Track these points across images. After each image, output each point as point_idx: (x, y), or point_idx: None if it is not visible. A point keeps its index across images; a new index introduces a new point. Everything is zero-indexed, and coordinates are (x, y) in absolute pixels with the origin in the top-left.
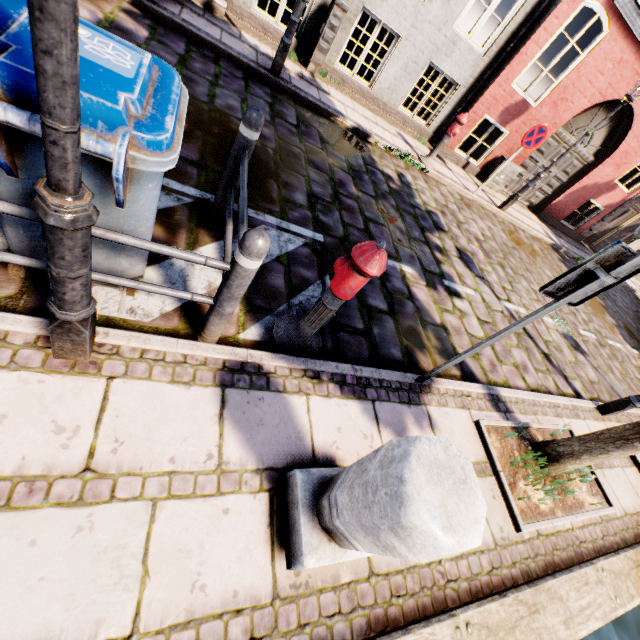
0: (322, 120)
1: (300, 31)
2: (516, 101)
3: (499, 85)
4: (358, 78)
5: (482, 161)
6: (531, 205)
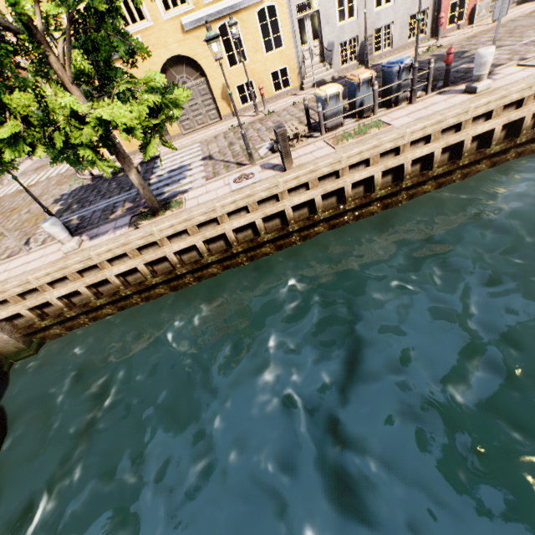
0: None
1: (357, 58)
2: None
3: None
4: (384, 50)
5: (465, 17)
6: (518, 2)
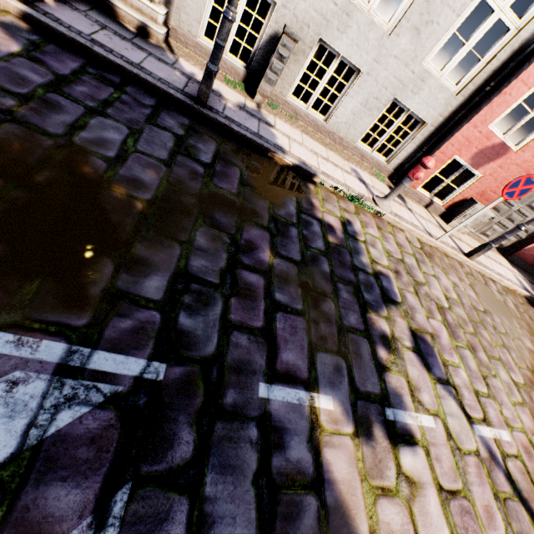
0: (254, 156)
1: (250, 62)
2: (493, 143)
3: (474, 126)
4: (313, 111)
5: (448, 201)
6: (500, 246)
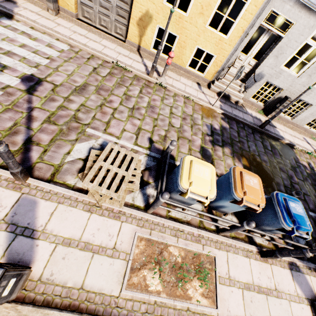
0: (276, 142)
1: (266, 103)
2: None
3: None
4: (286, 116)
5: None
6: None
